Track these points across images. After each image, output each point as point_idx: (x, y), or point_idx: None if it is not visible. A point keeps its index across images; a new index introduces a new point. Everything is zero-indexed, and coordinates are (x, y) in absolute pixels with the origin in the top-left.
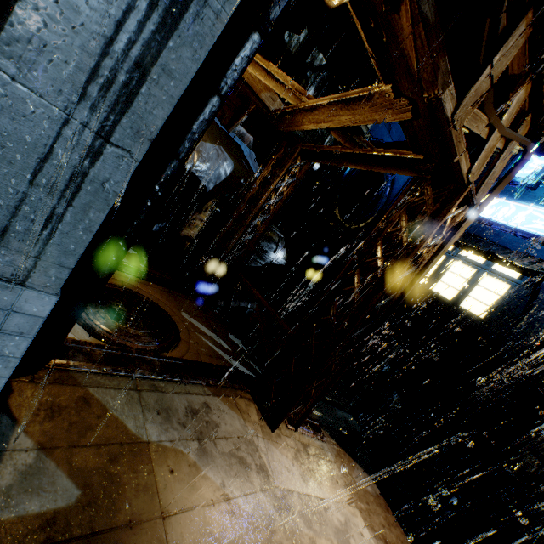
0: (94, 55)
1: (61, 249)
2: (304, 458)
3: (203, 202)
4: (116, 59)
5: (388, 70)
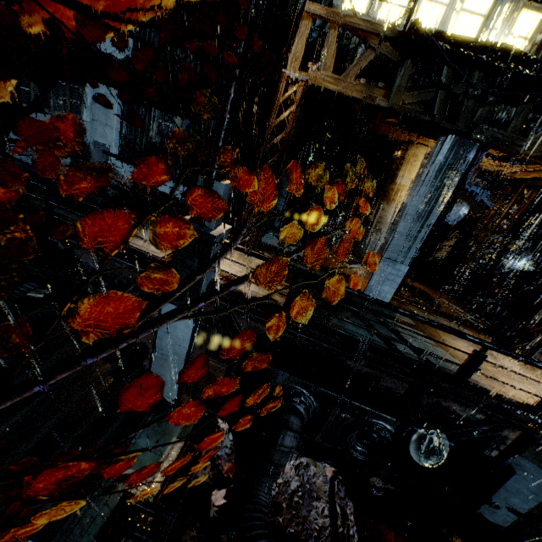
0: (420, 213)
1: (410, 255)
2: (528, 369)
3: (449, 234)
4: (425, 212)
5: (538, 164)
